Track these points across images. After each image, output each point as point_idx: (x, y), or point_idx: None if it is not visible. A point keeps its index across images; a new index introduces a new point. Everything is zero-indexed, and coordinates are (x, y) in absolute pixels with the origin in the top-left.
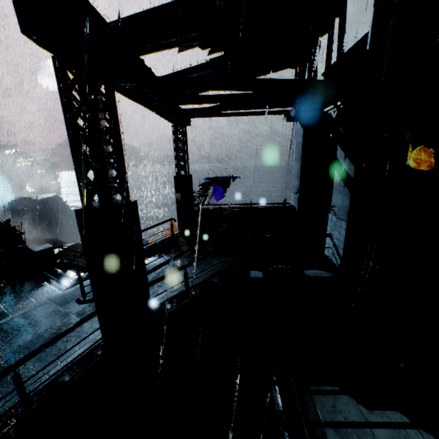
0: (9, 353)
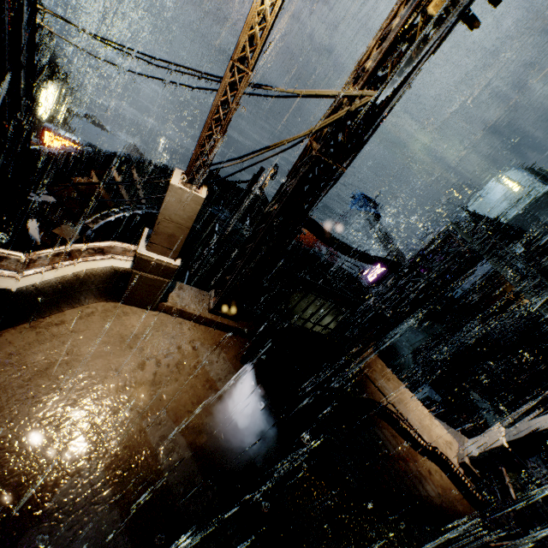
0: (383, 349)
